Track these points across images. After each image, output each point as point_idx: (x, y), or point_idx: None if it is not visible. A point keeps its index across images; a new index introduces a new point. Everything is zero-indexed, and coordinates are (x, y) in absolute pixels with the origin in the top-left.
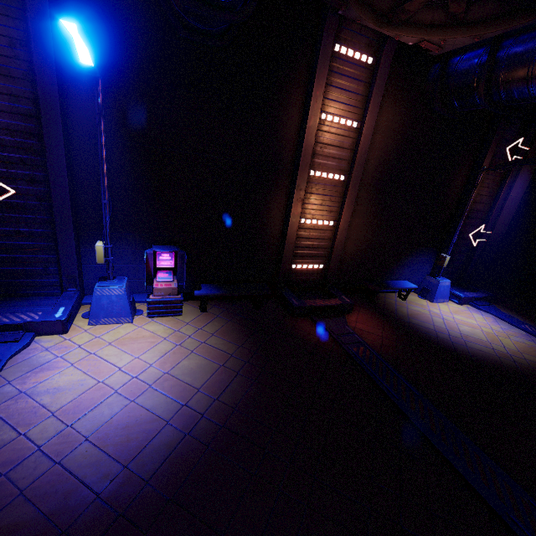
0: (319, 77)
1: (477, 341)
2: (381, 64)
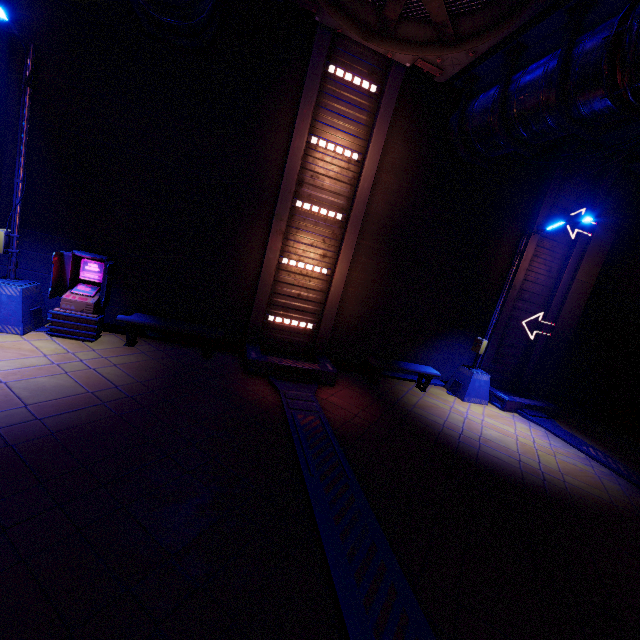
0: (307, 95)
1: (501, 448)
2: (386, 92)
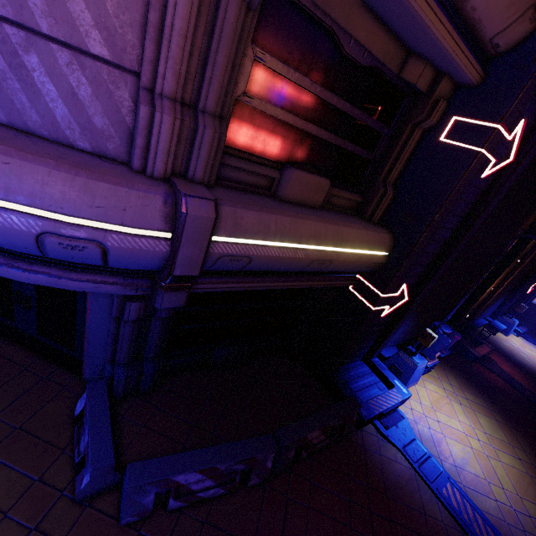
0: None
1: None
2: None
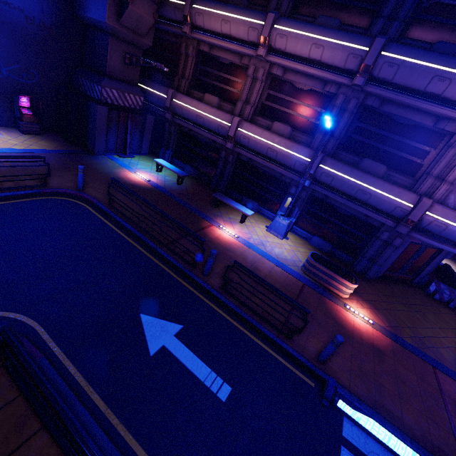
0: None
1: None
2: None
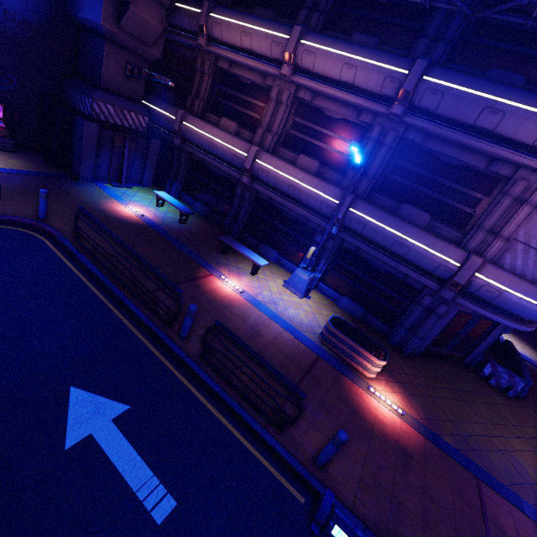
0: None
1: None
2: None
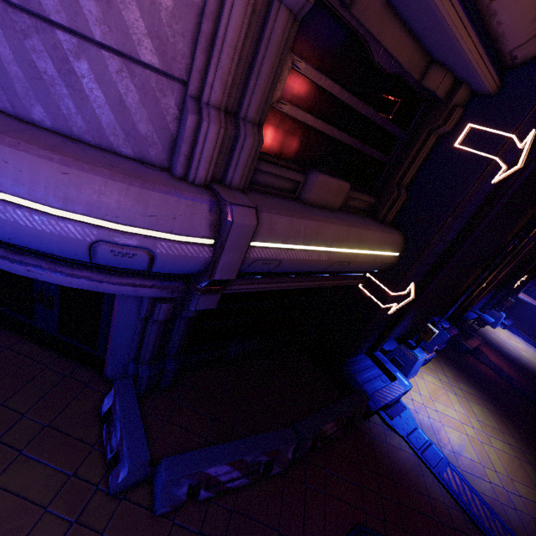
0: None
1: None
2: None
